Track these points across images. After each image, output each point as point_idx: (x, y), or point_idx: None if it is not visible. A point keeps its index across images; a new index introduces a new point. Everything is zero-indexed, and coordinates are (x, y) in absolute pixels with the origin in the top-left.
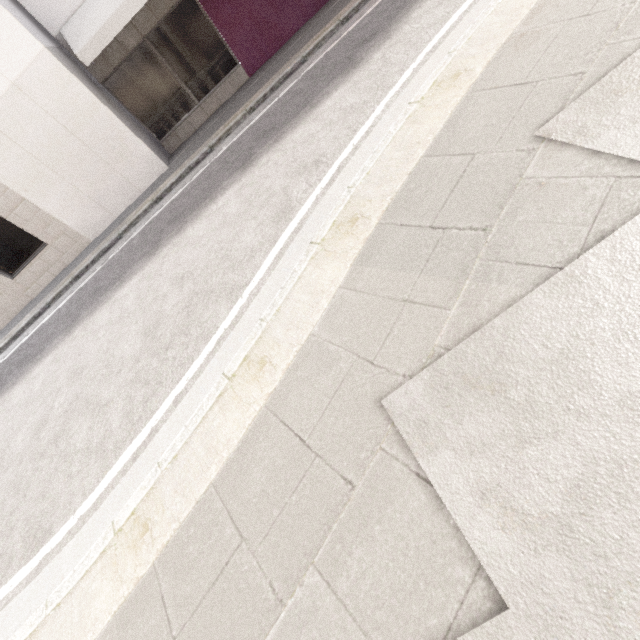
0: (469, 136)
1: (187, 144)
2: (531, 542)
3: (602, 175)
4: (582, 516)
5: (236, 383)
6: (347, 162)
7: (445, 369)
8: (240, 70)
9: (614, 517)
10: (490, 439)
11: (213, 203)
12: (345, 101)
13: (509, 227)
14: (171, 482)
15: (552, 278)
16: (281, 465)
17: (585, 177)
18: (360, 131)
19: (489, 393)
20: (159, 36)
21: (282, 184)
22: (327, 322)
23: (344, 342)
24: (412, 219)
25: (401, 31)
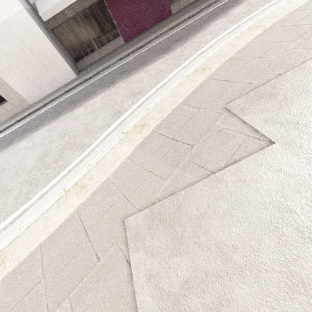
0: (200, 99)
1: (89, 67)
2: (161, 305)
3: (243, 133)
4: (185, 296)
5: (68, 194)
6: (151, 96)
7: (155, 210)
8: (121, 39)
9: (196, 300)
10: (161, 249)
11: (90, 100)
12: (160, 67)
13: (201, 147)
14: (22, 239)
15: (210, 177)
16: (73, 242)
17: (237, 132)
18: (161, 83)
19: (168, 226)
20: (84, 15)
21: (121, 99)
22: (116, 173)
23: (119, 185)
24: (166, 132)
25: (192, 40)
